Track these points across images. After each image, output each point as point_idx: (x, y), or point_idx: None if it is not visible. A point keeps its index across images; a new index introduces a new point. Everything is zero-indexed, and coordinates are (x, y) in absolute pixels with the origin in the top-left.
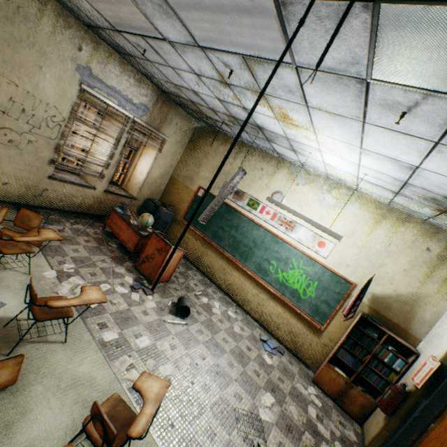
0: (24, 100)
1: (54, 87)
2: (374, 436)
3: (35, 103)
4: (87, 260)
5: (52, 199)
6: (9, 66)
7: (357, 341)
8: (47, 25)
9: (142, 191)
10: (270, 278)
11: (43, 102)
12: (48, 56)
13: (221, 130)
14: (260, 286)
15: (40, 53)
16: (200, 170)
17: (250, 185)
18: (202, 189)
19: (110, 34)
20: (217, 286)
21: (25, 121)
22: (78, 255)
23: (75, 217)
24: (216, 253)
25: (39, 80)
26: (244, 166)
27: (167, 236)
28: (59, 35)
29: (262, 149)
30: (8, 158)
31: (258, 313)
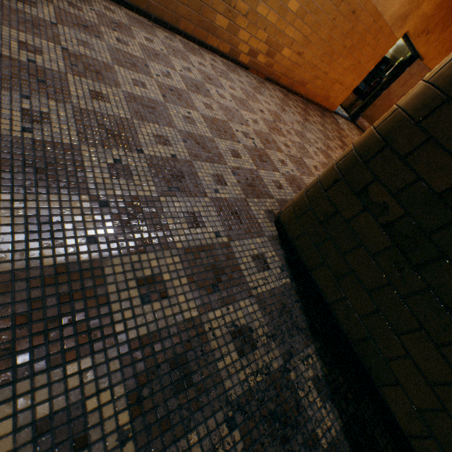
0: None
1: None
2: (355, 109)
3: None
4: None
5: None
6: None
7: (372, 73)
8: None
9: None
10: None
11: None
12: None
13: None
14: None
15: None
16: None
17: None
18: None
19: None
20: None
21: None
22: None
23: None
24: None
25: None
26: None
27: None
28: None
29: None
30: None
31: None
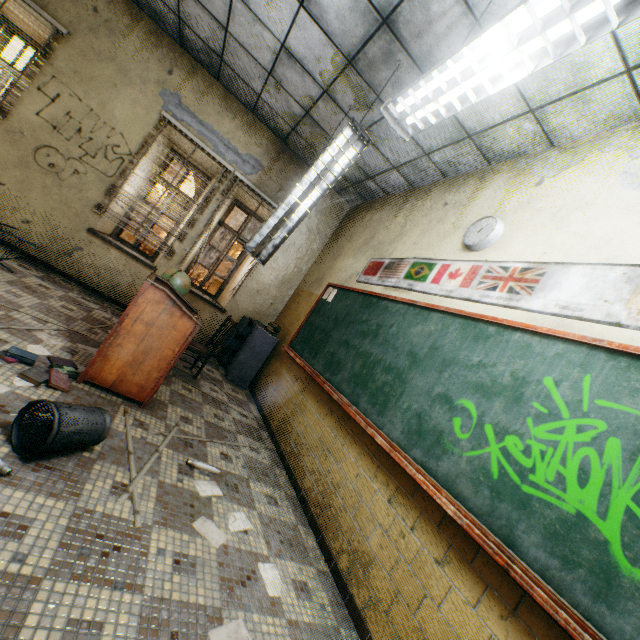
0: (84, 119)
1: (126, 110)
2: None
3: (97, 125)
4: (5, 303)
5: (84, 266)
6: (78, 77)
7: None
8: (135, 42)
9: (239, 302)
10: (453, 463)
11: (108, 126)
12: (128, 75)
13: (376, 186)
14: (413, 499)
15: (119, 70)
16: (336, 262)
17: (417, 241)
18: (330, 287)
19: (188, 20)
20: (299, 494)
21: (78, 144)
22: (5, 295)
23: (106, 303)
24: (321, 403)
25: (110, 99)
26: (410, 218)
27: (193, 308)
28: (146, 54)
29: (445, 166)
30: (42, 187)
31: (392, 633)
